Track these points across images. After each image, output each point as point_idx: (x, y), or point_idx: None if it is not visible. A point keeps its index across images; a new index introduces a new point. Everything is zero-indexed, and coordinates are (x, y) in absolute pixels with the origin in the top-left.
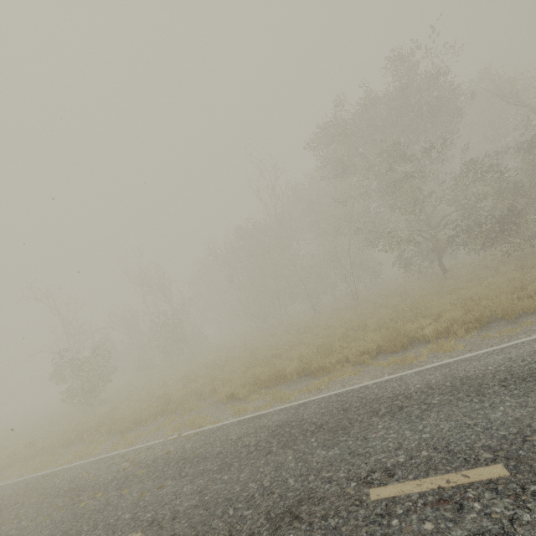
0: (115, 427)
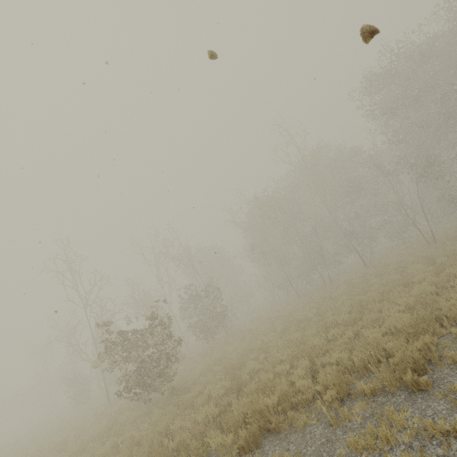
0: (391, 379)
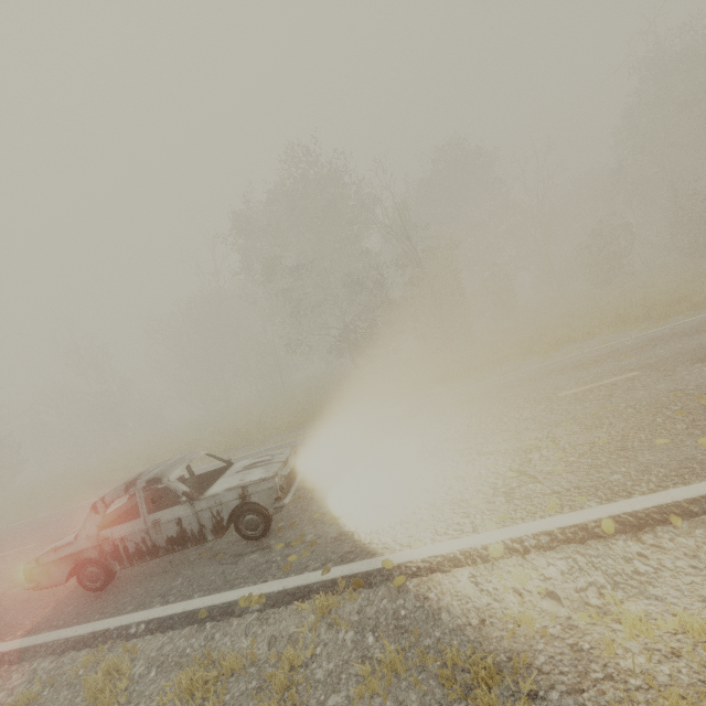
0: None
